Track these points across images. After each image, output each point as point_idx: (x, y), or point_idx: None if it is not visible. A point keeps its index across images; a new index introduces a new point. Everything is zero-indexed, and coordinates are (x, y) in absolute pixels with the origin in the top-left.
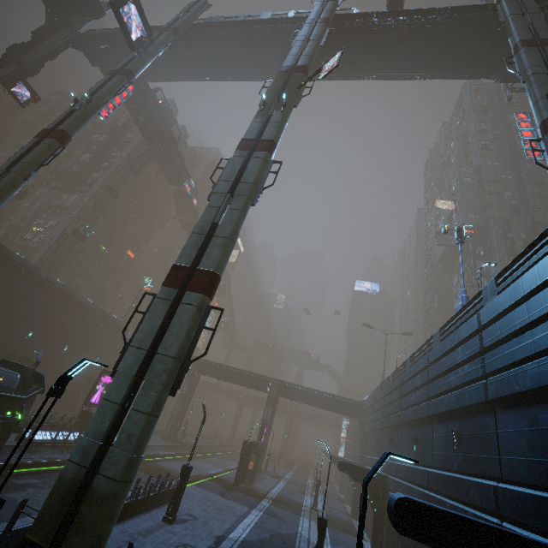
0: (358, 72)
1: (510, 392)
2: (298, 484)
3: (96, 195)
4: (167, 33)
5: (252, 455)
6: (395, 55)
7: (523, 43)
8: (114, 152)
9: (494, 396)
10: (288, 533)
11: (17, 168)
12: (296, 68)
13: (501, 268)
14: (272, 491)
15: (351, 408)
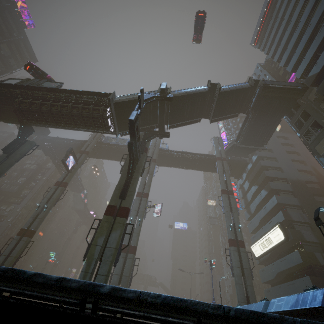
0: (169, 166)
1: None
2: None
3: (28, 212)
4: (84, 155)
5: None
6: (183, 163)
7: (223, 191)
8: (39, 175)
9: None
10: None
11: (8, 261)
12: (144, 195)
13: None
14: None
15: None
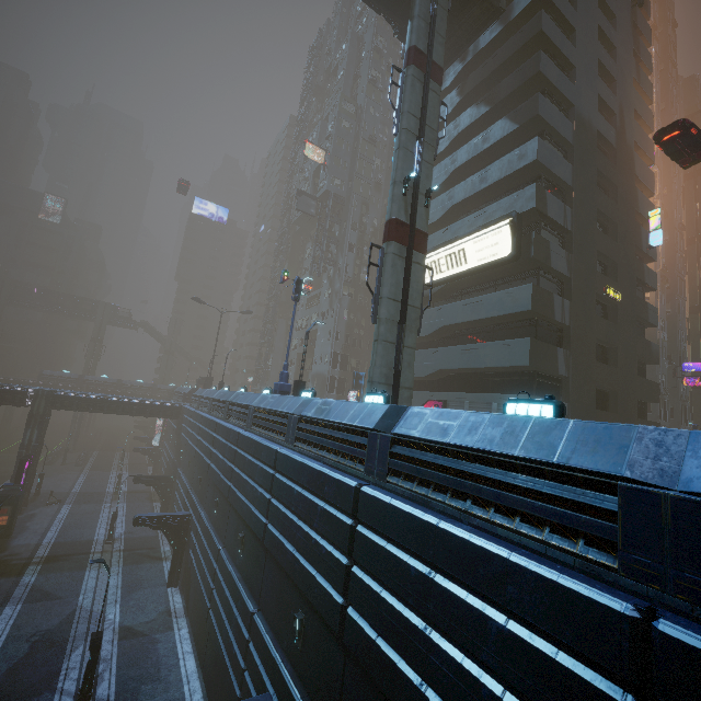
0: None
1: (276, 557)
2: (92, 497)
3: None
4: None
5: (3, 508)
6: None
7: (416, 56)
8: None
9: (267, 546)
10: (61, 620)
11: None
12: None
13: (348, 260)
14: (45, 542)
15: (167, 412)
